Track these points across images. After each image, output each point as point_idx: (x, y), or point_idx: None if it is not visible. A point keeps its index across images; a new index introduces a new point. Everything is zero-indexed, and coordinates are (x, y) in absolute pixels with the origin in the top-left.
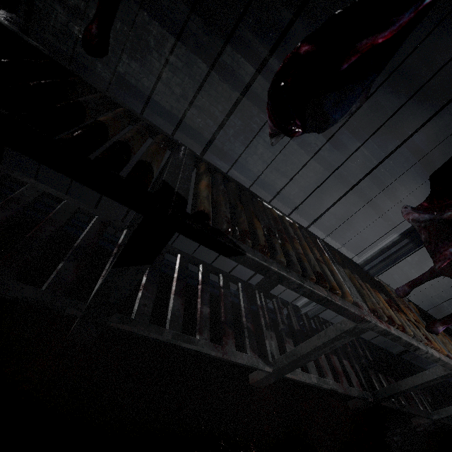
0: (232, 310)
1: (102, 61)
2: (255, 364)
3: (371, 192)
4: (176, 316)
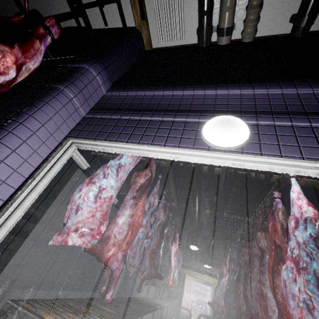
0: None
1: None
2: None
3: None
4: None
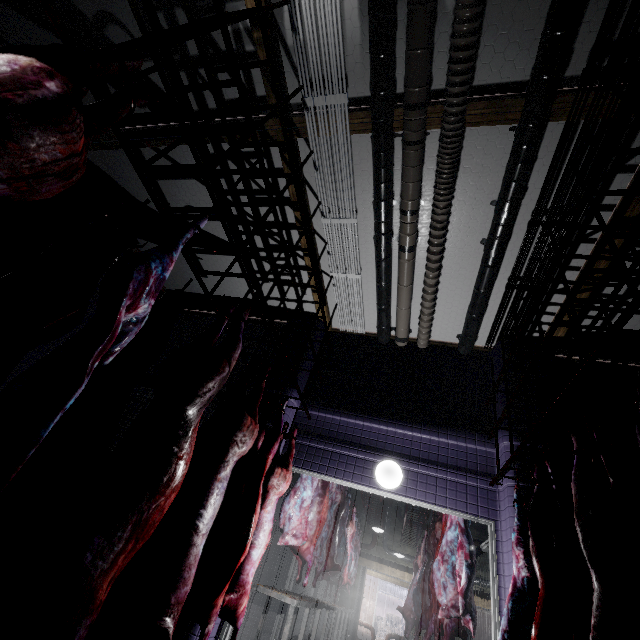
0: None
1: None
2: None
3: None
4: None
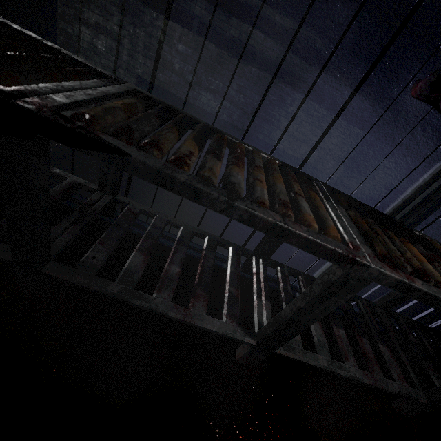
0: (211, 272)
1: (123, 67)
2: (230, 332)
3: (435, 151)
4: (132, 271)
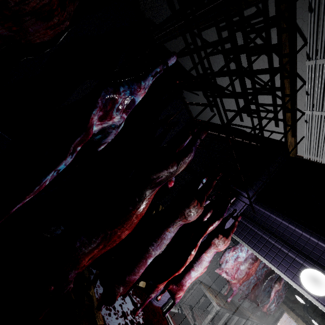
0: None
1: None
2: None
3: None
4: None
